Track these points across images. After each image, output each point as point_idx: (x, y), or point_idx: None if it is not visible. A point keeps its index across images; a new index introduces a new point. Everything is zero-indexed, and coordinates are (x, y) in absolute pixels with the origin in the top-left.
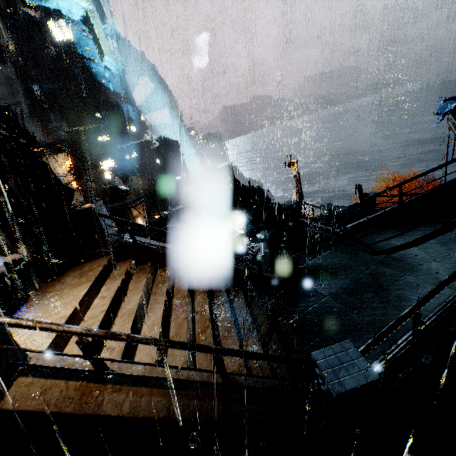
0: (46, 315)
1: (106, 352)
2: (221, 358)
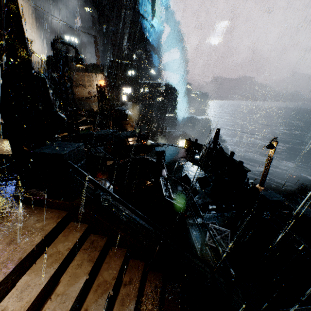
0: None
1: None
2: None
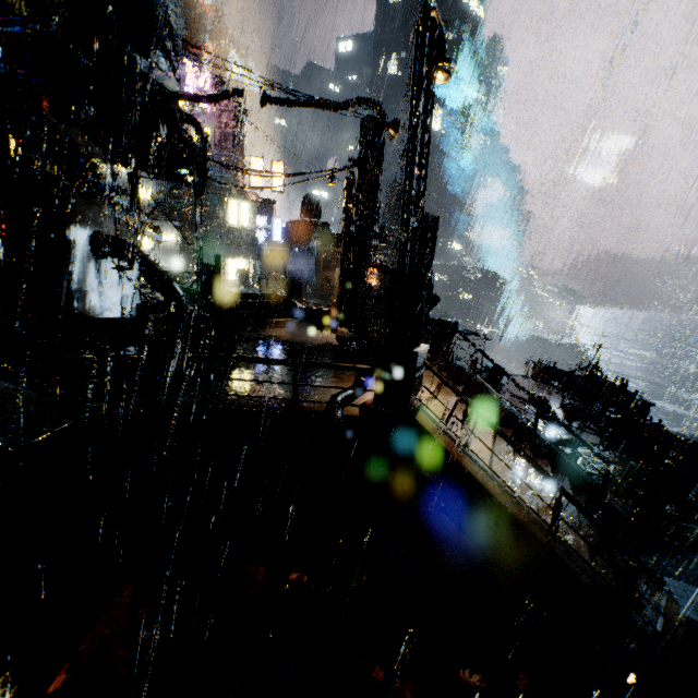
0: None
1: None
2: None
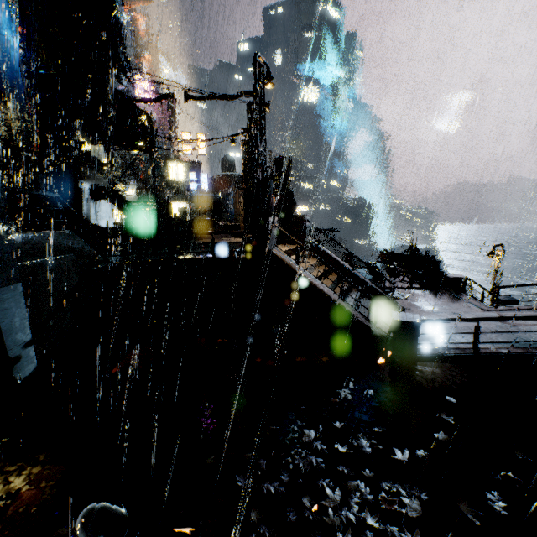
0: None
1: None
2: None
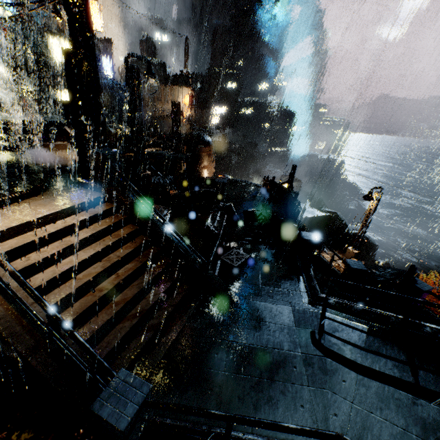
0: (23, 213)
1: (25, 258)
2: (92, 316)
